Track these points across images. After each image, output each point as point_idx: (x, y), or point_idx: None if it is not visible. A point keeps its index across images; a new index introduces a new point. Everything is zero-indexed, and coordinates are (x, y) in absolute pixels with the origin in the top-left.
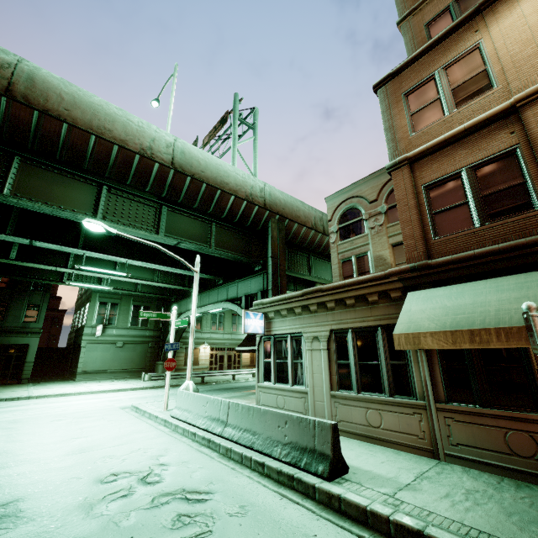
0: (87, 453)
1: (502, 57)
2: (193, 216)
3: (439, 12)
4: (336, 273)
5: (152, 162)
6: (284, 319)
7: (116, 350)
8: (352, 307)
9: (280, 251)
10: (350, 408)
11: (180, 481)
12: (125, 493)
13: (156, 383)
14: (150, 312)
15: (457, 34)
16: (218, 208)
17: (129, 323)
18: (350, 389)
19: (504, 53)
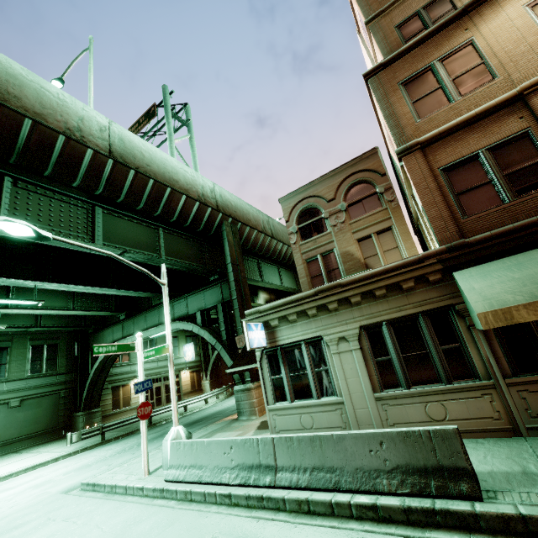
0: None
1: (497, 53)
2: (136, 220)
3: (407, 16)
4: (303, 274)
5: (83, 148)
6: (293, 324)
7: (10, 412)
8: (383, 297)
9: (238, 257)
10: (404, 406)
11: None
12: None
13: (86, 442)
14: (107, 345)
15: (447, 31)
16: (167, 209)
17: (28, 370)
18: (397, 387)
19: (499, 49)
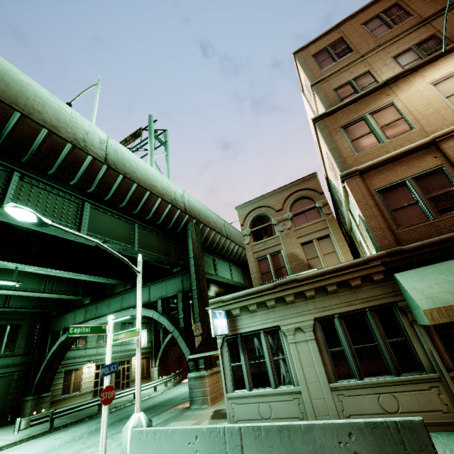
0: None
1: (412, 112)
2: (117, 215)
3: (342, 84)
4: (254, 270)
5: (85, 154)
6: (253, 314)
7: None
8: (334, 293)
9: (199, 252)
10: (358, 397)
11: None
12: None
13: (33, 429)
14: (82, 326)
15: (373, 95)
16: (144, 208)
17: None
18: (350, 377)
19: (413, 110)
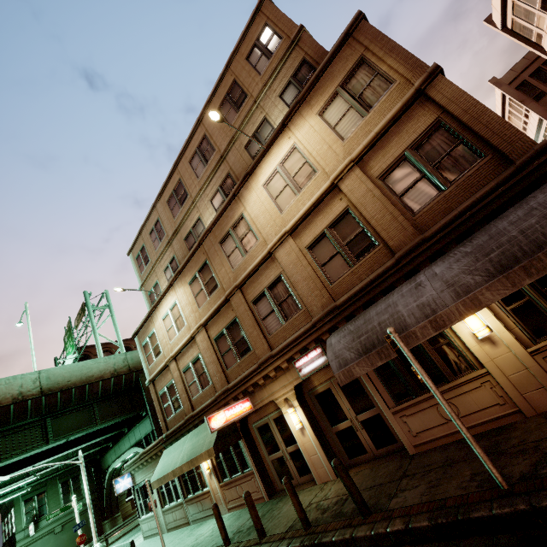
0: None
1: (160, 339)
2: (75, 410)
3: (150, 290)
4: None
5: (25, 402)
6: (138, 473)
7: (57, 537)
8: (156, 459)
9: None
10: (169, 515)
11: None
12: None
13: None
14: (54, 512)
15: (148, 321)
16: (92, 395)
17: (62, 502)
18: (167, 504)
19: (160, 338)
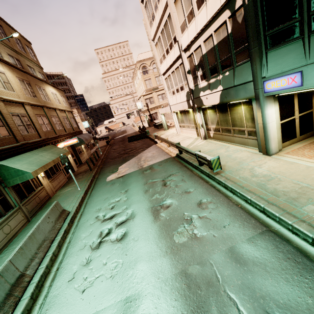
0: (123, 294)
1: None
2: None
3: None
4: None
5: None
6: None
7: None
8: None
9: None
10: None
11: (98, 228)
12: (119, 222)
13: None
14: None
15: None
16: None
17: None
18: None
19: None
